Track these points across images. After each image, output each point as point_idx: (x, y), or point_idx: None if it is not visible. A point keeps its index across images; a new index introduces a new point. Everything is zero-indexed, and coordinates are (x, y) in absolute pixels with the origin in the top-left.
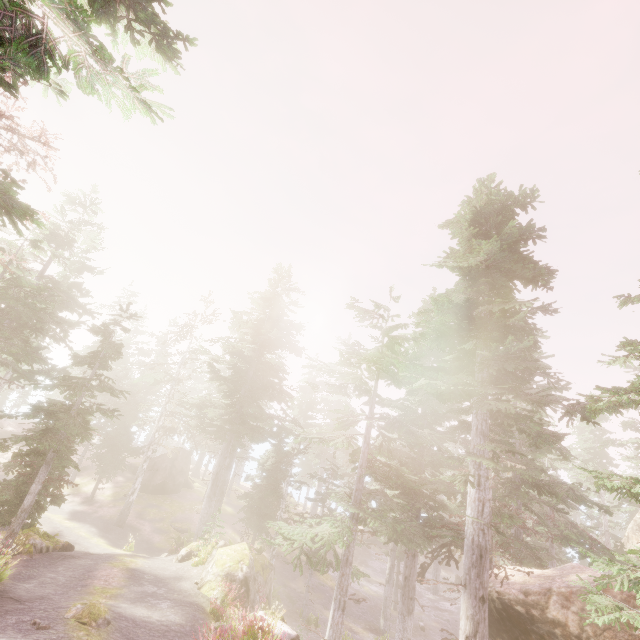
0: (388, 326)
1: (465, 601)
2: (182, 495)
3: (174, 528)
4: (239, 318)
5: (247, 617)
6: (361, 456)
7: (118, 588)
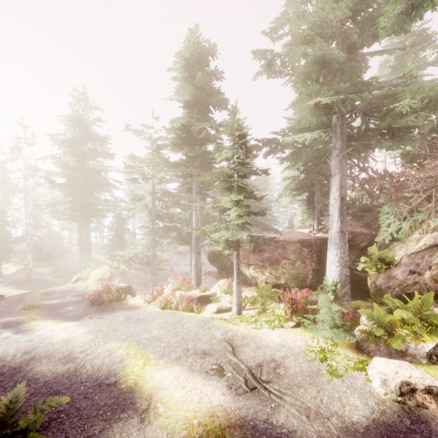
0: (154, 138)
1: (193, 255)
2: (65, 257)
3: (67, 273)
4: (56, 139)
5: (104, 285)
6: (152, 213)
7: (41, 299)
